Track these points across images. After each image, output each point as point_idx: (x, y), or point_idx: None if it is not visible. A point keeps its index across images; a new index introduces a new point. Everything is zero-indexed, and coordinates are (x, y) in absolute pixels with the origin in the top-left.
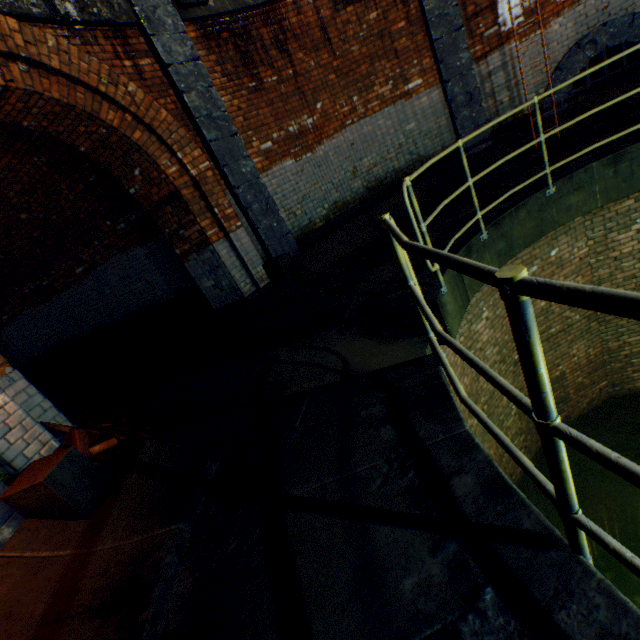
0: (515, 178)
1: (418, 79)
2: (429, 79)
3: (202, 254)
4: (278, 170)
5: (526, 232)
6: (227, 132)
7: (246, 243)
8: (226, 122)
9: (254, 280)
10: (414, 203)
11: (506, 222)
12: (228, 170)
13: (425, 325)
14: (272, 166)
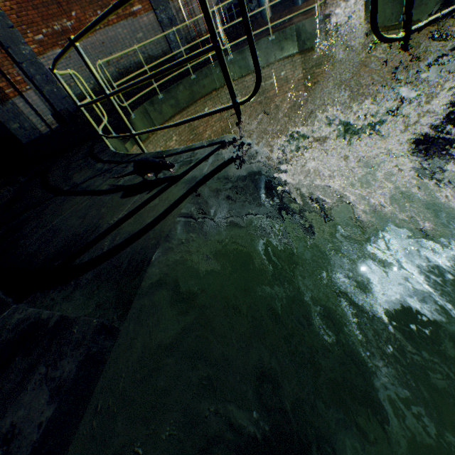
0: (190, 71)
1: (139, 5)
2: (146, 6)
3: (6, 106)
4: (52, 55)
5: (186, 97)
6: (5, 25)
7: (36, 100)
8: (3, 18)
9: (47, 124)
10: (107, 73)
11: (173, 91)
12: (12, 51)
13: (100, 116)
14: (47, 52)
